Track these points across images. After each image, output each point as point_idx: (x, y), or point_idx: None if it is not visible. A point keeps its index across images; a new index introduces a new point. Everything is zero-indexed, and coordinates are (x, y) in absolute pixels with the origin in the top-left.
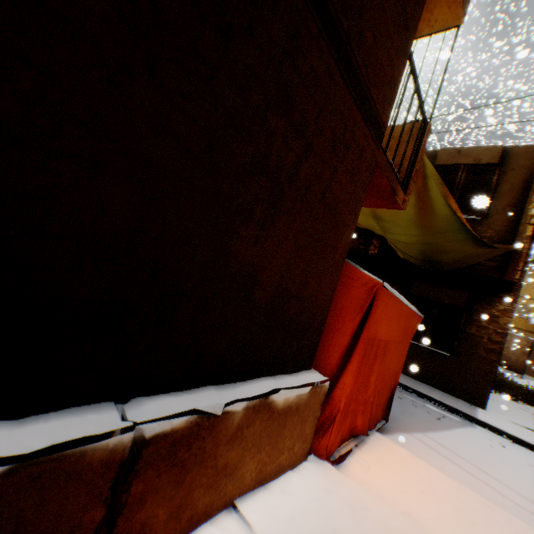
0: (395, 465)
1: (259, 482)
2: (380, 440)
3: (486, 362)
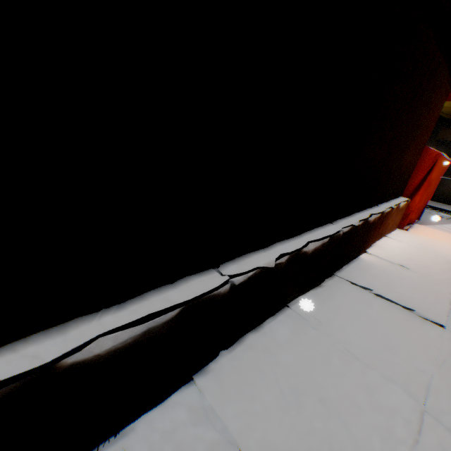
0: (428, 233)
1: (388, 232)
2: (418, 226)
3: None
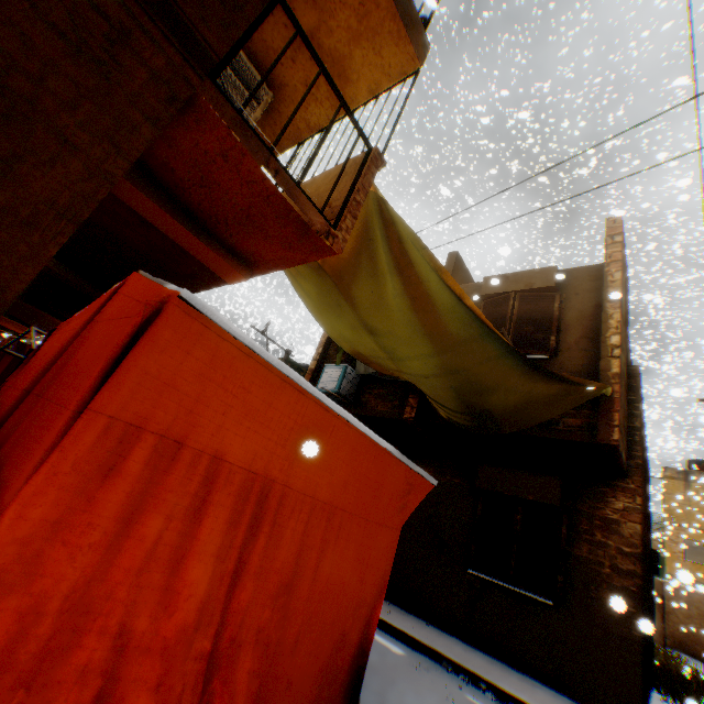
0: None
1: None
2: None
3: (619, 616)
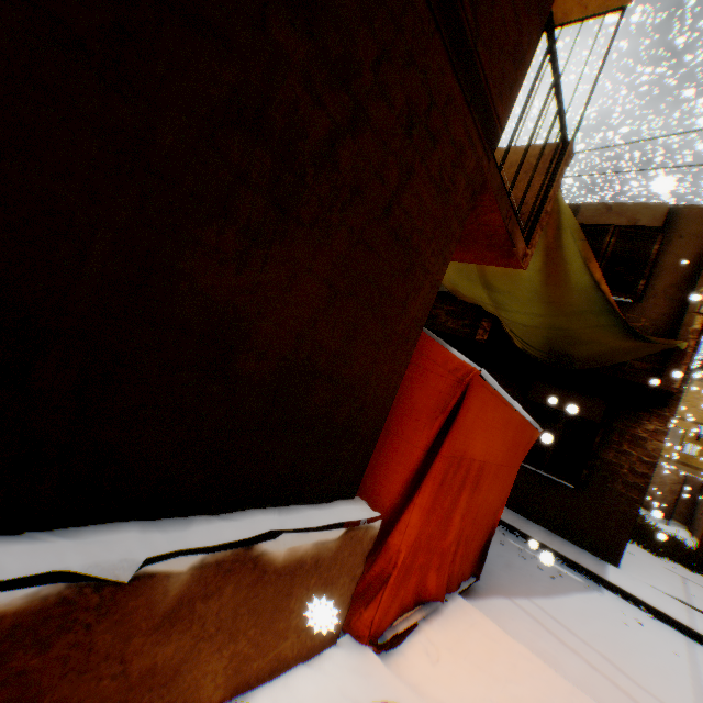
0: (480, 653)
1: (234, 690)
2: (462, 609)
3: (624, 501)
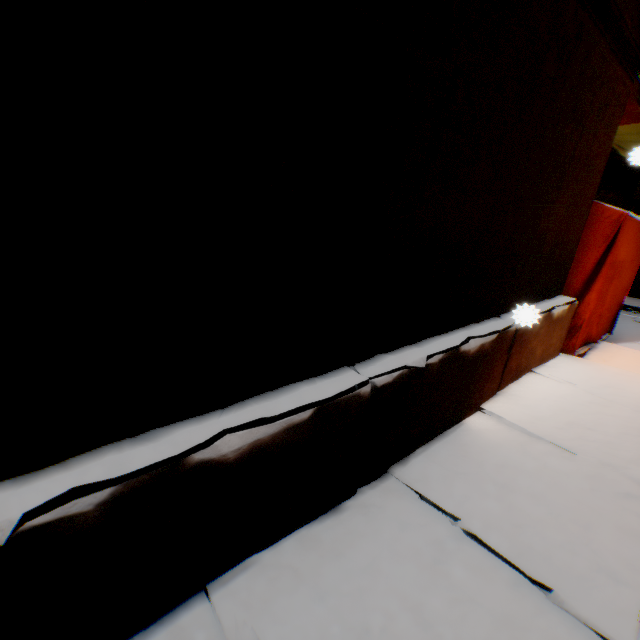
0: (626, 359)
1: (539, 363)
2: (607, 345)
3: None
